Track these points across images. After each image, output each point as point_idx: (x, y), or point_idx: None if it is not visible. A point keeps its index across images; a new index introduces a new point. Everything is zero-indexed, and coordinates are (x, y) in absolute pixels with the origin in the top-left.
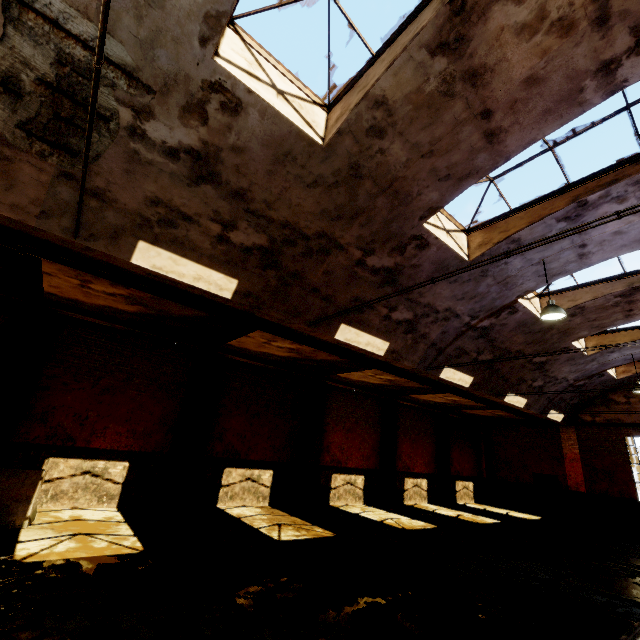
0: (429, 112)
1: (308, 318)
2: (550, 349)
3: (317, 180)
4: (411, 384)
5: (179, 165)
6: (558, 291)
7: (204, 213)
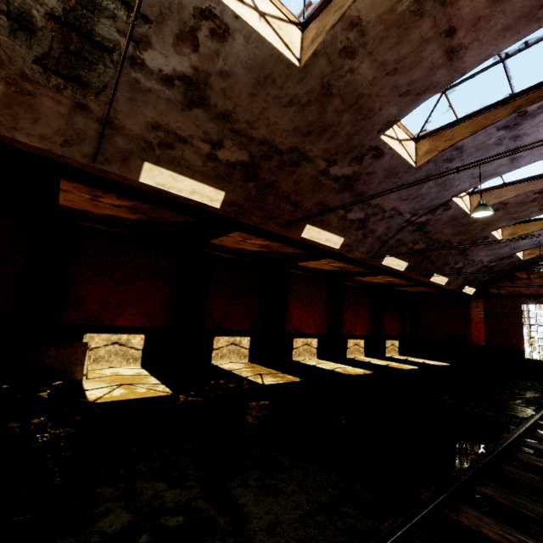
0: (398, 31)
1: (280, 221)
2: (473, 238)
3: (292, 100)
4: (357, 269)
5: (174, 91)
6: (487, 189)
7: (196, 135)
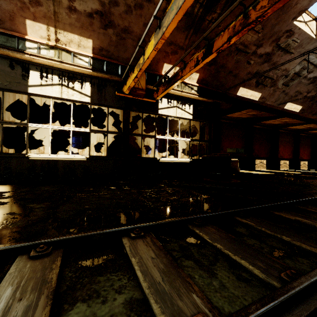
0: None
1: (313, 113)
2: None
3: None
4: None
5: (308, 81)
6: None
7: (305, 91)
